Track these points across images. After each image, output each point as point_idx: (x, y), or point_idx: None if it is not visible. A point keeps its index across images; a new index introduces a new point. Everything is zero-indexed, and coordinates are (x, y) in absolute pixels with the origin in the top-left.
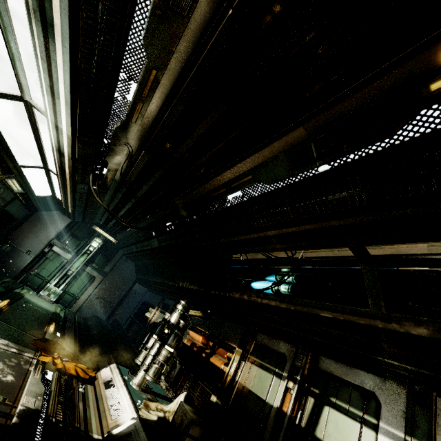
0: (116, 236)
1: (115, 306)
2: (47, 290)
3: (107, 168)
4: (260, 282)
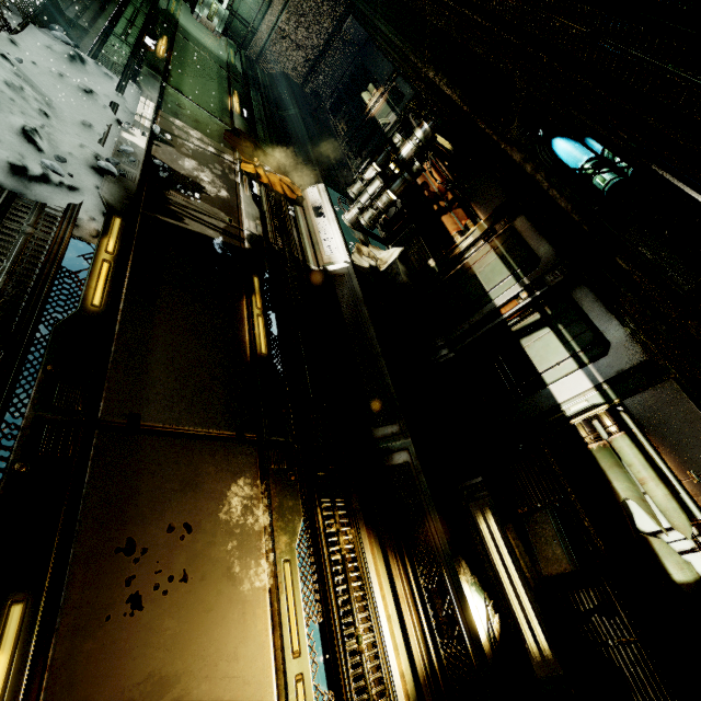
0: None
1: (313, 61)
2: (205, 7)
3: None
4: (570, 143)
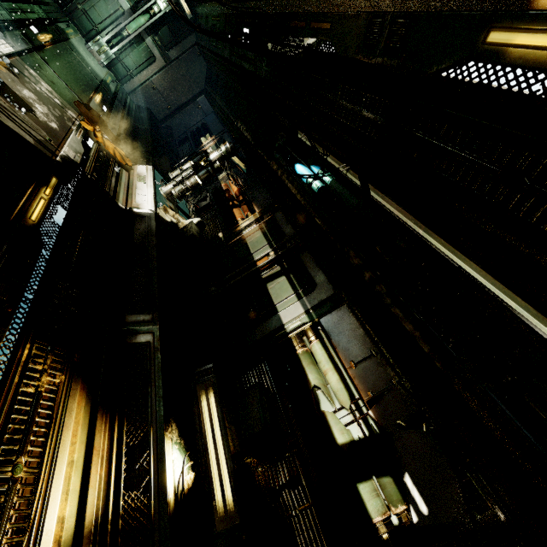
0: (193, 4)
1: (173, 110)
2: (97, 45)
3: None
4: (303, 167)
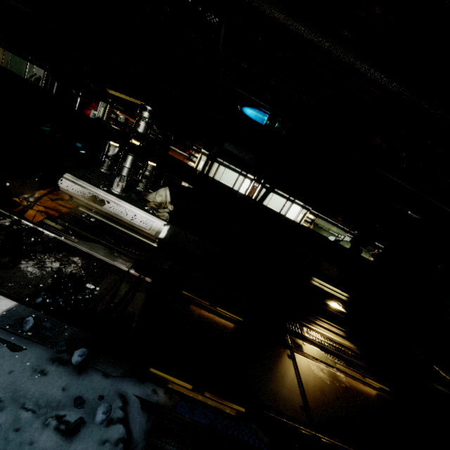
0: None
1: None
2: None
3: None
4: (254, 110)
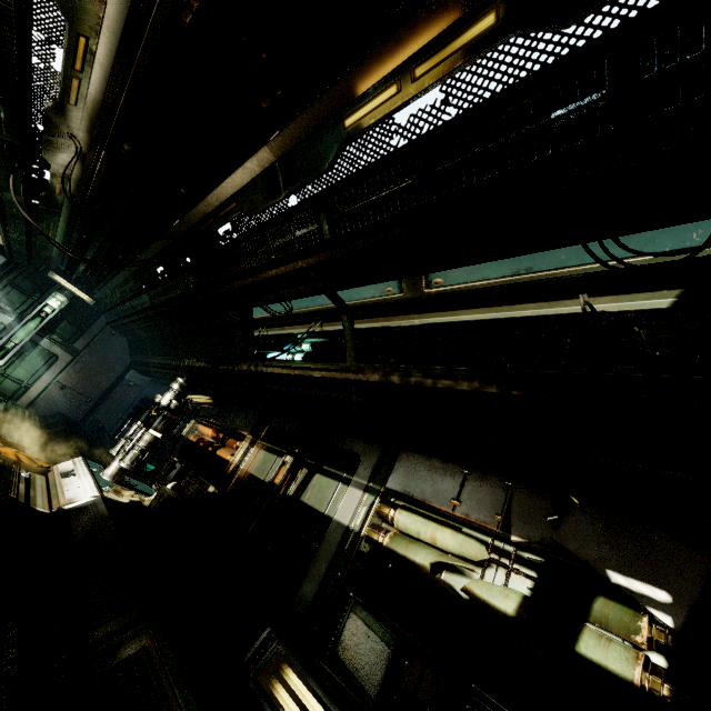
0: (94, 293)
1: (95, 401)
2: None
3: (50, 171)
4: (277, 352)
